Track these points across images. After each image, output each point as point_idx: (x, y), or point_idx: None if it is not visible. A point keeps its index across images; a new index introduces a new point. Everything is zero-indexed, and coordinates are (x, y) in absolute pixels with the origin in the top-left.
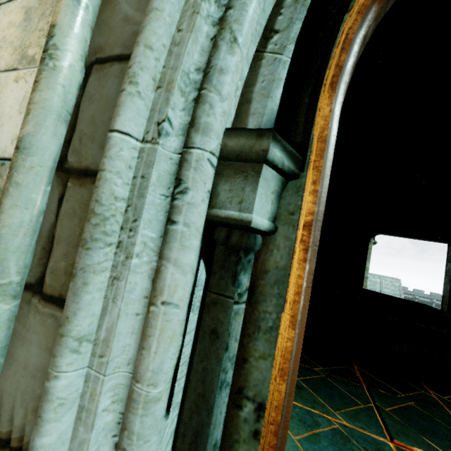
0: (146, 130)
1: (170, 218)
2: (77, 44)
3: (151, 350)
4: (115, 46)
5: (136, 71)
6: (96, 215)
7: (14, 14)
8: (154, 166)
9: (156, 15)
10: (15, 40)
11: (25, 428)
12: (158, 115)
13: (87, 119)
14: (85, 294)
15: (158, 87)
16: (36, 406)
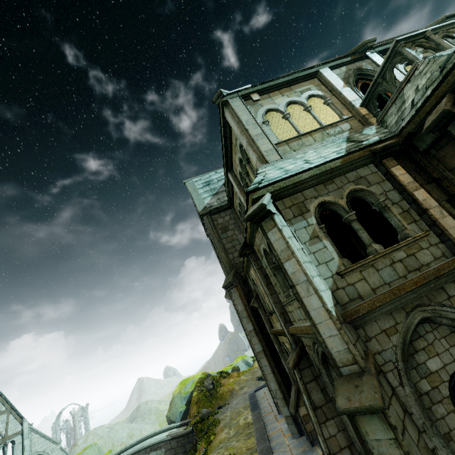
0: None
1: None
2: None
3: None
4: None
5: None
6: None
7: None
8: None
9: None
10: None
11: None
12: None
13: None
14: None
15: None
16: None
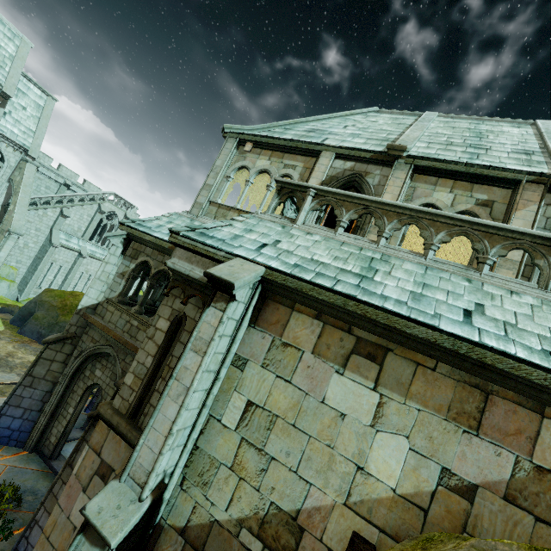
0: None
1: None
2: None
3: None
4: None
5: None
6: (535, 270)
7: None
8: None
9: None
10: None
11: None
12: None
13: (528, 259)
14: (534, 276)
15: None
16: None
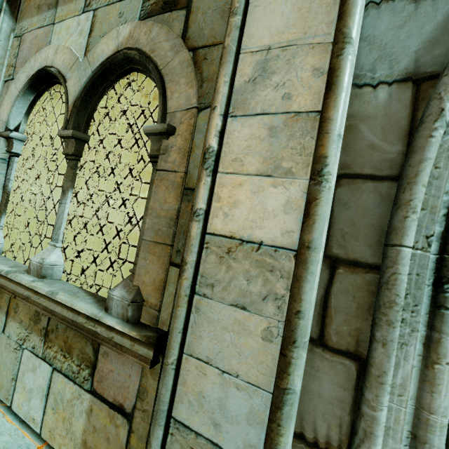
0: (414, 240)
1: (443, 305)
2: (337, 166)
3: (441, 394)
4: (365, 167)
5: (417, 204)
6: (397, 304)
7: (255, 128)
8: (427, 268)
9: (429, 163)
10: (262, 151)
11: (334, 436)
12: (425, 231)
13: (345, 221)
14: (393, 357)
15: (422, 209)
16: (339, 423)
